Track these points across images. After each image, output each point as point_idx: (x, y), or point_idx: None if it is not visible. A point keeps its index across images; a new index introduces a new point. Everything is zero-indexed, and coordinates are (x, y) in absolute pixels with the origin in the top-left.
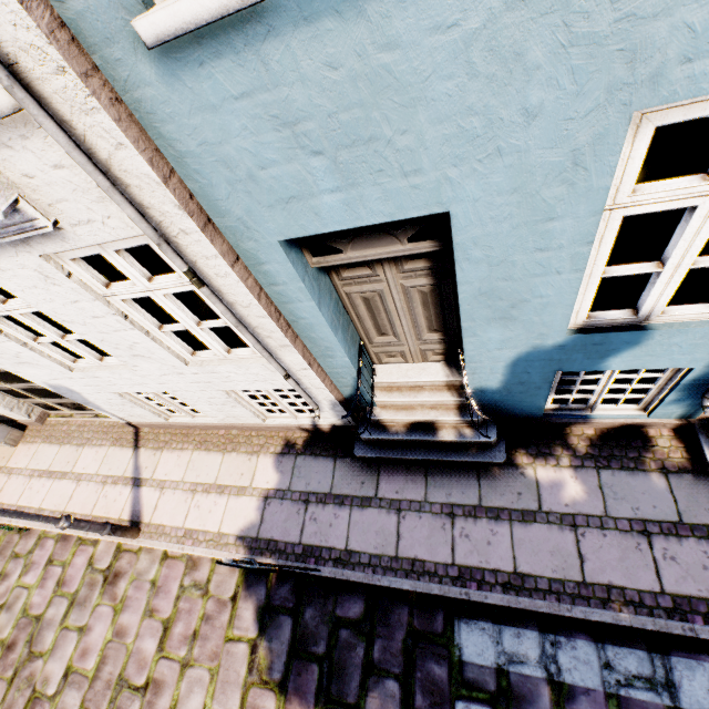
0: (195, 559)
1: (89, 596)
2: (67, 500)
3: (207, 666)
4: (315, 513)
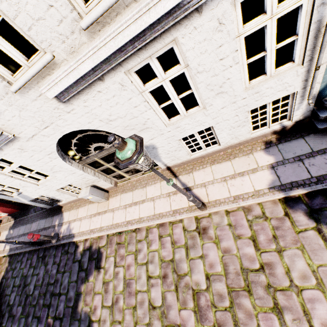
0: (247, 207)
1: (194, 242)
2: (152, 209)
3: (294, 247)
4: (310, 162)
